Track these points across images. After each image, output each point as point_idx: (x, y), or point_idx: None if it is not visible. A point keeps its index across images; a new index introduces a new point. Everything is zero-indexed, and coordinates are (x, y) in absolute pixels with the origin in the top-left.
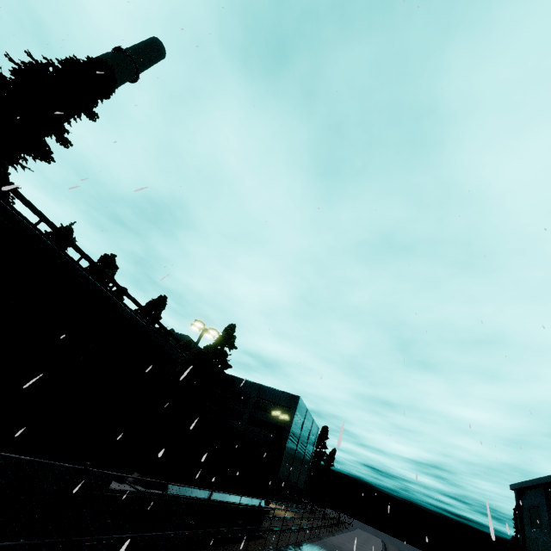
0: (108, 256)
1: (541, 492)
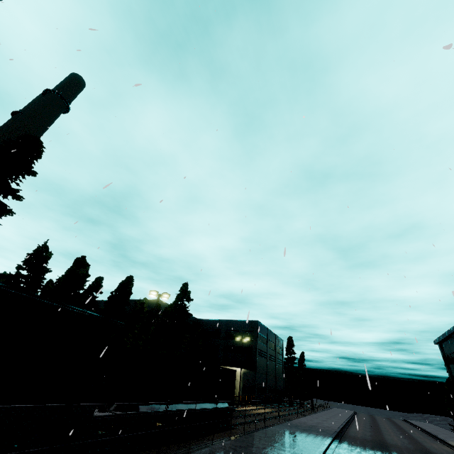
0: (79, 259)
1: (453, 339)
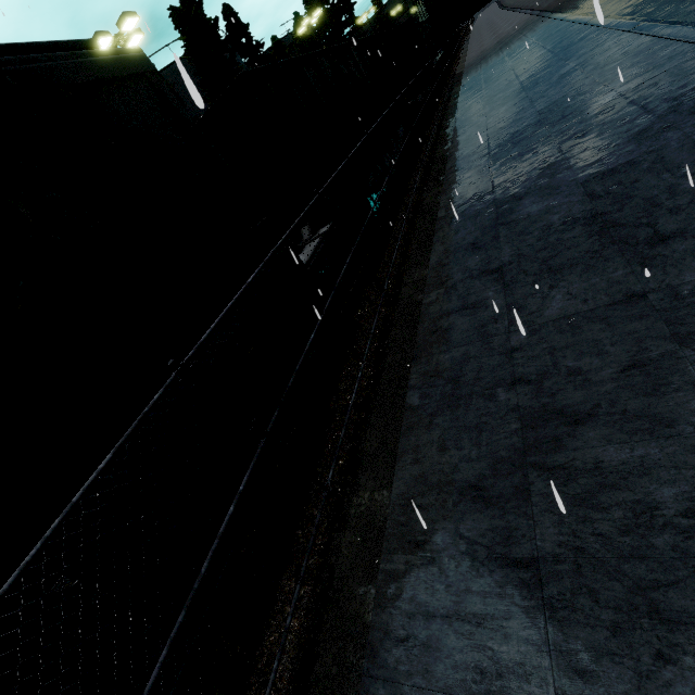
0: None
1: None
